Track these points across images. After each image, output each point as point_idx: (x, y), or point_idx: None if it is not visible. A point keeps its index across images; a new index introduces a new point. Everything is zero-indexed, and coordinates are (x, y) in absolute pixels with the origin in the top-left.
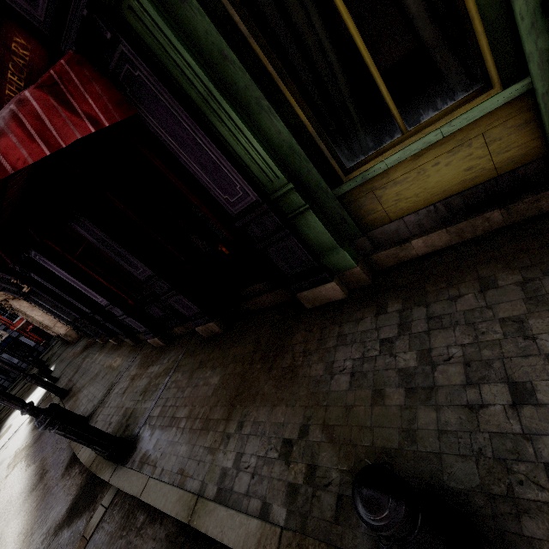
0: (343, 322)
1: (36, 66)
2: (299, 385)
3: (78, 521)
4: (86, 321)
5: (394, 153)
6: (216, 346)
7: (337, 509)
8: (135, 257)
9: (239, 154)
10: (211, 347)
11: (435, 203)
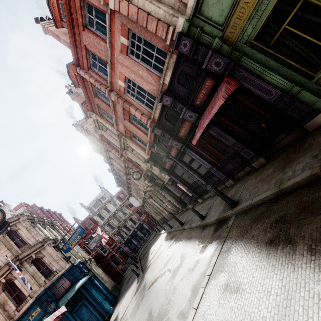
0: None
1: (210, 86)
2: (314, 145)
3: (221, 228)
4: (189, 190)
5: None
6: (265, 166)
7: None
8: (229, 136)
9: (272, 83)
10: (262, 168)
11: None
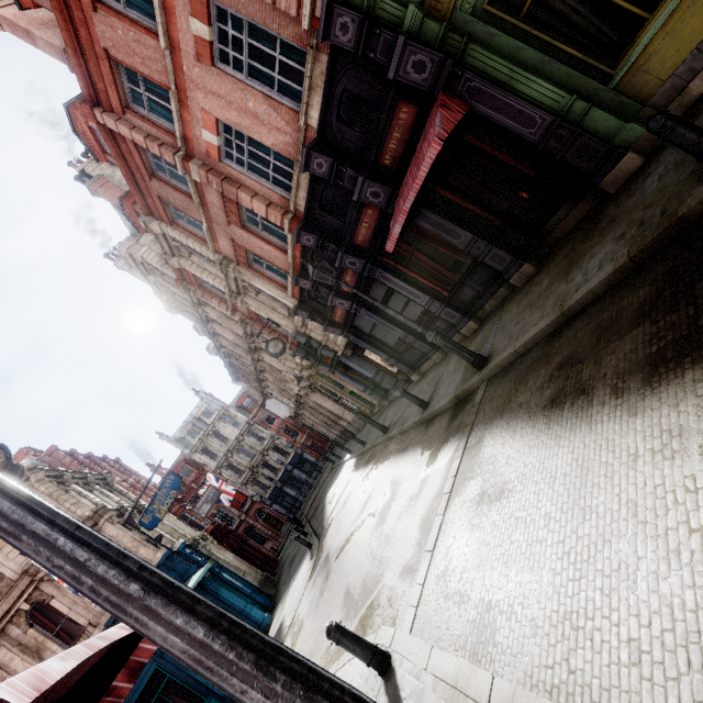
0: (646, 171)
1: (409, 121)
2: (620, 217)
3: (463, 412)
4: (391, 360)
5: (646, 34)
6: (534, 279)
7: (661, 214)
8: (459, 228)
9: (534, 98)
10: (529, 284)
11: (696, 47)
